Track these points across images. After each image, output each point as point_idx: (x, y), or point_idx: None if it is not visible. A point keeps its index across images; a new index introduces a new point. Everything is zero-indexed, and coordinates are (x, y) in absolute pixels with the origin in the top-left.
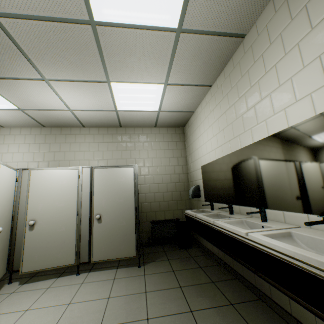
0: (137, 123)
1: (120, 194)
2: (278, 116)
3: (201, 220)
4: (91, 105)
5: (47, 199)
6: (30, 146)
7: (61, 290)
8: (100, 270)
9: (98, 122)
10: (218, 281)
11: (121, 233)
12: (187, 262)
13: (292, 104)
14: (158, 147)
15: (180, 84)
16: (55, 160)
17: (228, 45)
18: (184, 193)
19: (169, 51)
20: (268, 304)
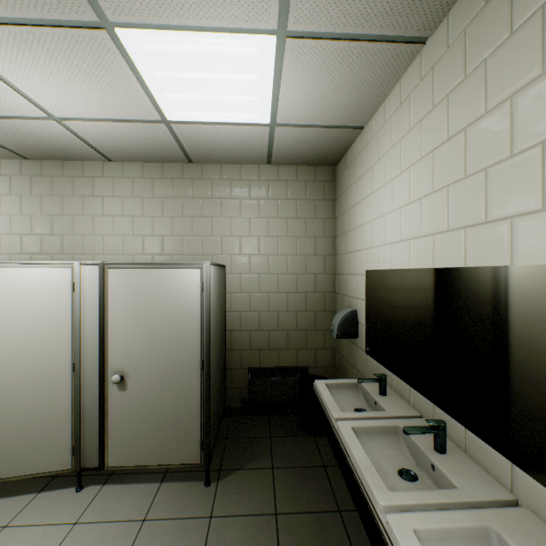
0: (225, 155)
1: (168, 329)
2: None
3: (347, 458)
4: (96, 104)
5: (3, 336)
6: (1, 201)
7: (23, 541)
8: (128, 482)
9: (136, 151)
10: None
11: (170, 415)
12: (311, 487)
13: None
14: (273, 212)
15: (327, 34)
16: (55, 233)
17: None
18: (322, 315)
19: None
20: None
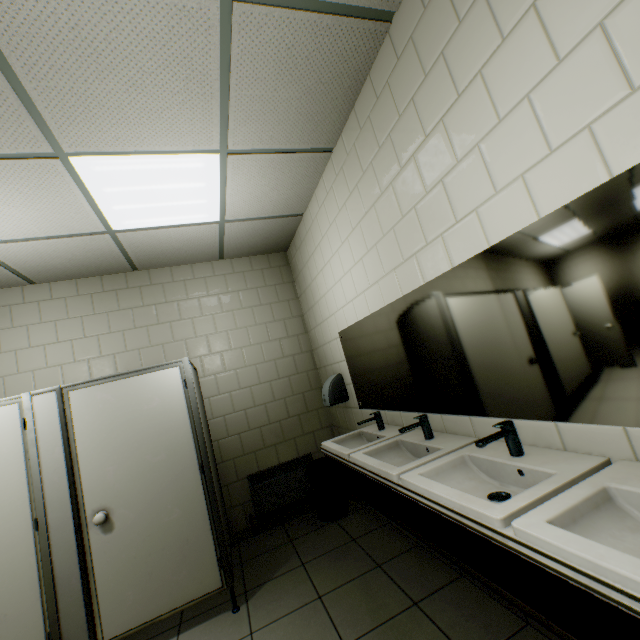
0: (175, 257)
1: (154, 441)
2: (508, 195)
3: (365, 472)
4: (31, 224)
5: None
6: None
7: None
8: None
9: (70, 267)
10: (427, 596)
11: (174, 541)
12: (347, 561)
13: (541, 161)
14: (237, 304)
15: (259, 150)
16: None
17: (356, 41)
18: (311, 394)
19: (212, 58)
20: (551, 636)
